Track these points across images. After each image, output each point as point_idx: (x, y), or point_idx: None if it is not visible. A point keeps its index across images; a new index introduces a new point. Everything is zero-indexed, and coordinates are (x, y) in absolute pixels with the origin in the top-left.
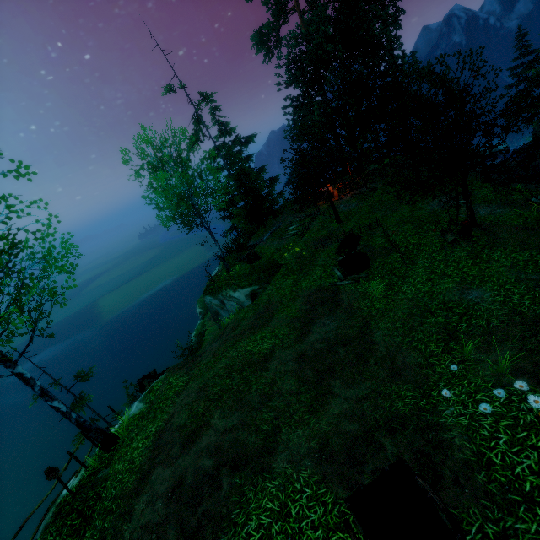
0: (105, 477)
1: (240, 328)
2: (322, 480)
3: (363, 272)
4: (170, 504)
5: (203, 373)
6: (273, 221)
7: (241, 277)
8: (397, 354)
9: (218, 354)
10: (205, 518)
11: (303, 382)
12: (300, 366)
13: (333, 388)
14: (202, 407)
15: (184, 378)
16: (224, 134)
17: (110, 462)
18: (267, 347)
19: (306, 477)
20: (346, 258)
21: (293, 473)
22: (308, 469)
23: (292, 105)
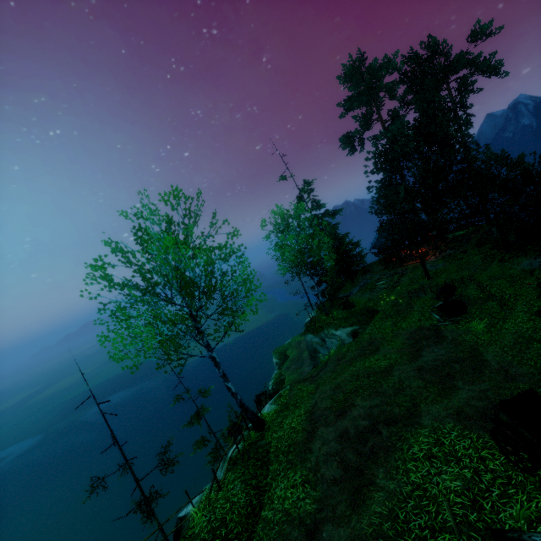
0: (268, 442)
1: (348, 357)
2: (464, 427)
3: (461, 316)
4: (342, 443)
5: (330, 381)
6: (359, 278)
7: (341, 319)
8: (509, 367)
9: (338, 370)
10: (375, 447)
11: (428, 382)
12: (421, 374)
13: (456, 385)
14: (342, 397)
15: (312, 385)
16: (315, 209)
17: (263, 438)
18: (385, 364)
19: (451, 427)
20: (445, 303)
21: (439, 425)
22: (451, 423)
23: (379, 187)
